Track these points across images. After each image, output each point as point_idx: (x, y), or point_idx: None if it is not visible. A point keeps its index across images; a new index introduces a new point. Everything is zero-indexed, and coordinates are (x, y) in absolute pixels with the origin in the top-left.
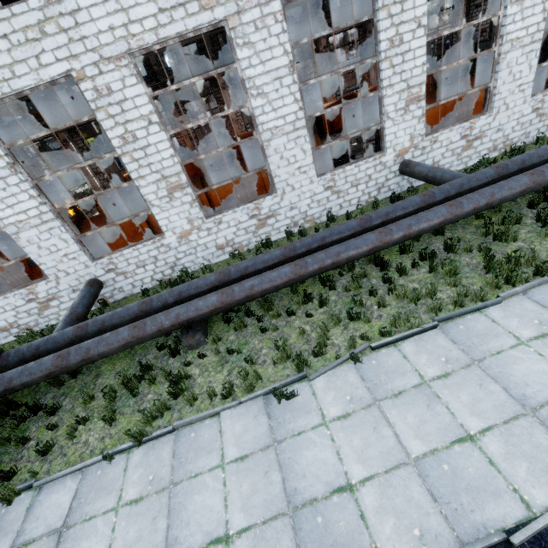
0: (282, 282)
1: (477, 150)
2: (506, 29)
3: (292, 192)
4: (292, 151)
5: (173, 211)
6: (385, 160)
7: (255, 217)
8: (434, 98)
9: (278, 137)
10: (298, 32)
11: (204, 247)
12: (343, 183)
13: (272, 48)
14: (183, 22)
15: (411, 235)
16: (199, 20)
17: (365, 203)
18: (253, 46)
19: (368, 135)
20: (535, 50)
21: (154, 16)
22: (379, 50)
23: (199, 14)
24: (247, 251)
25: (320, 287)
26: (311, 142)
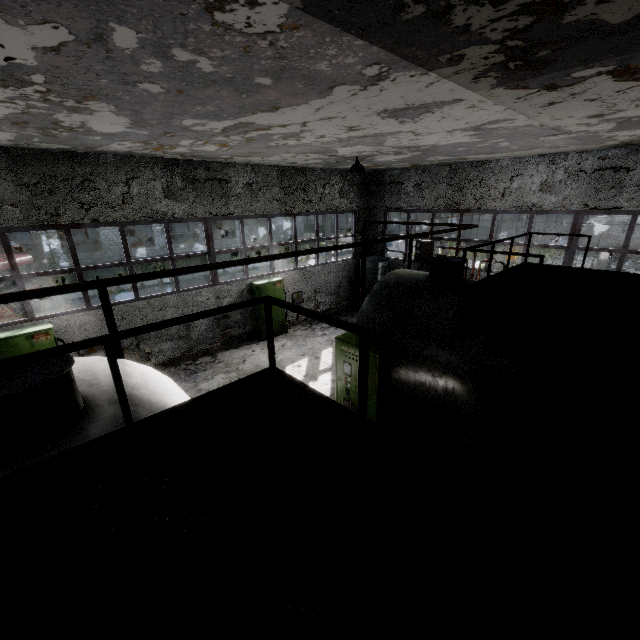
0: None
1: None
2: None
3: None
4: None
5: None
6: None
7: None
8: (95, 242)
9: None
10: None
11: None
12: None
13: None
14: None
15: None
16: None
17: None
18: None
19: None
20: (117, 232)
21: None
22: None
23: None
24: None
25: None
26: None
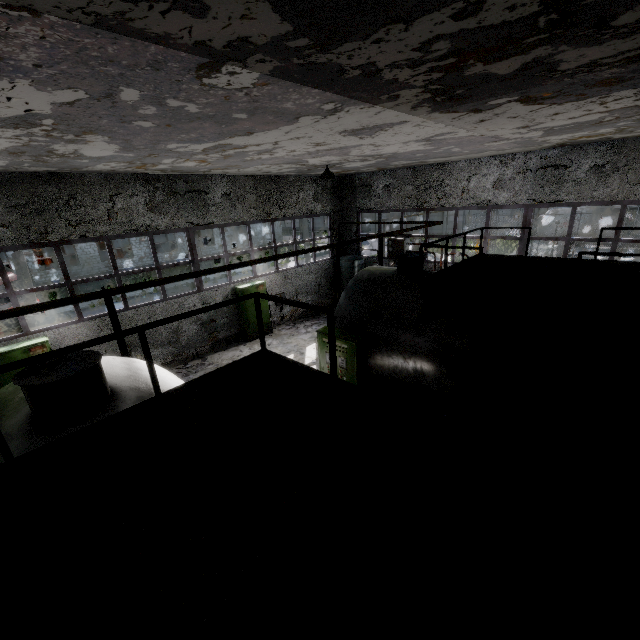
0: None
1: None
2: None
3: None
4: None
5: None
6: None
7: None
8: (71, 256)
9: None
10: None
11: None
12: None
13: None
14: None
15: None
16: None
17: None
18: None
19: None
20: (94, 245)
21: None
22: None
23: None
24: None
25: None
26: None
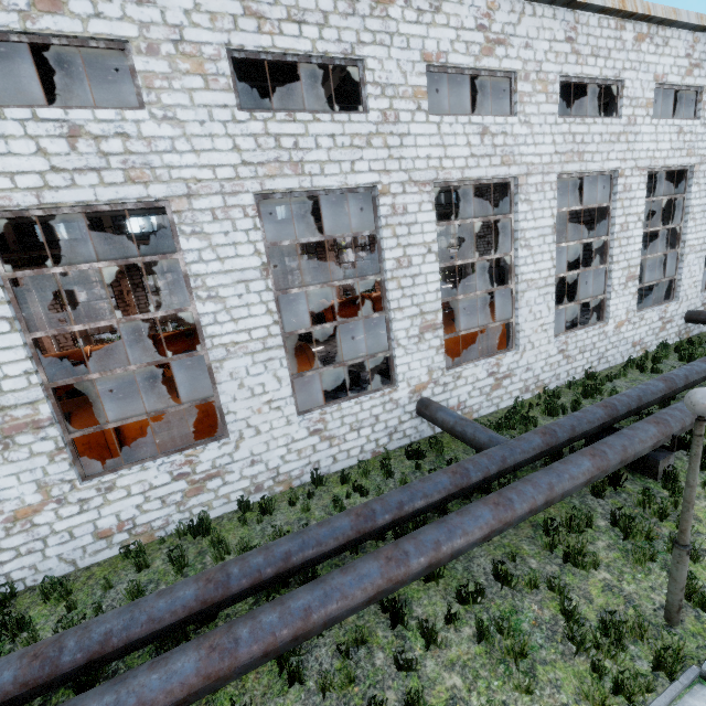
0: (169, 702)
1: (508, 390)
2: (520, 269)
3: (255, 436)
4: (259, 378)
5: (7, 468)
6: (397, 396)
7: (185, 476)
8: (451, 320)
9: (238, 356)
10: (302, 227)
11: (66, 535)
12: (339, 425)
13: (237, 244)
14: (93, 190)
15: (441, 561)
16: (121, 193)
17: (371, 454)
18: (208, 238)
19: (379, 345)
20: (551, 293)
21: (40, 174)
22: (384, 268)
23: (124, 185)
24: (160, 541)
25: (274, 669)
26: (299, 355)
